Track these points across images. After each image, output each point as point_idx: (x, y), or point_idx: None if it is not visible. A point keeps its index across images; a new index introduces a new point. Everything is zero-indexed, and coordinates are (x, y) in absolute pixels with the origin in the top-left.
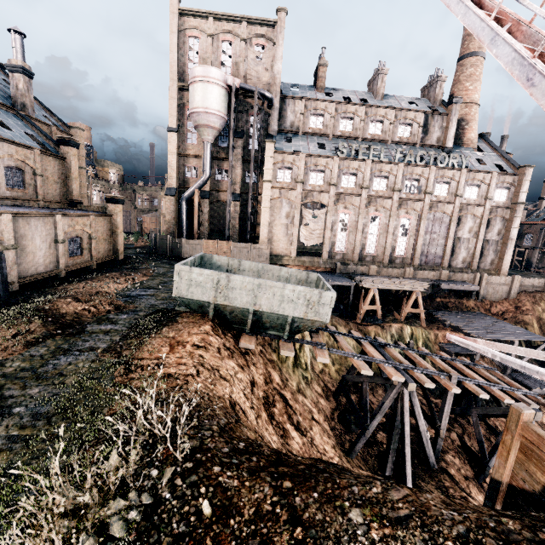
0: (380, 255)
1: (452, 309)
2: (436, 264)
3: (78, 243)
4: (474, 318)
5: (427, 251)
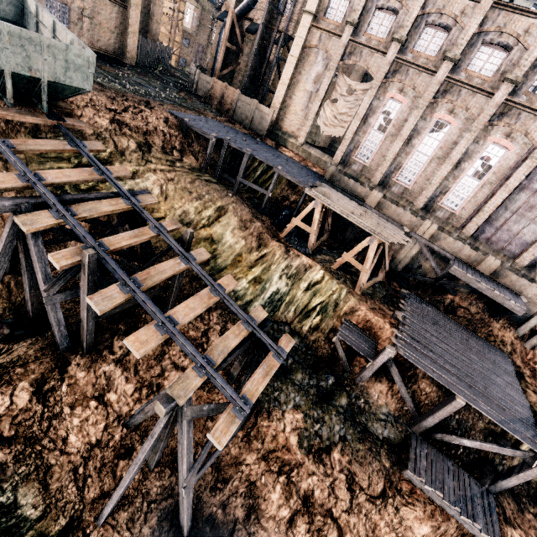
0: (416, 192)
1: (458, 319)
2: (507, 252)
3: (67, 12)
4: (469, 345)
5: (505, 223)
